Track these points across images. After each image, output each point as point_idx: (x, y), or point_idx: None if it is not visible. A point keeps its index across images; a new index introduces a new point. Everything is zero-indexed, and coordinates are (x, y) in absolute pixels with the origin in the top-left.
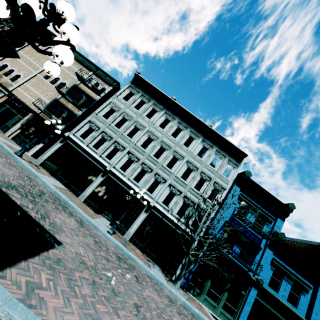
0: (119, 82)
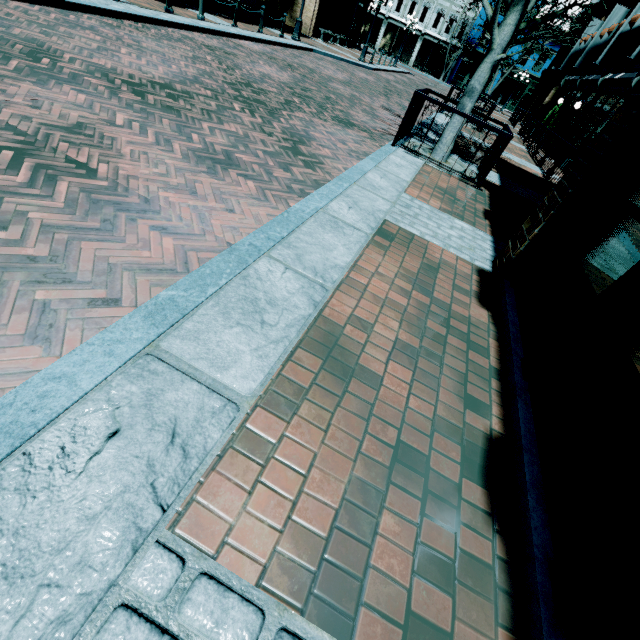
0: None
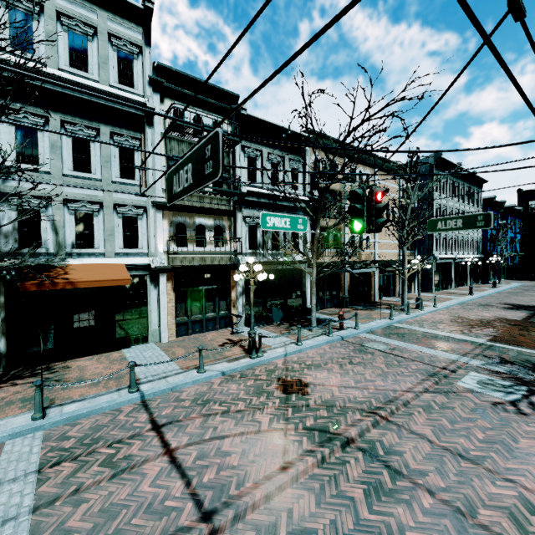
0: (420, 172)
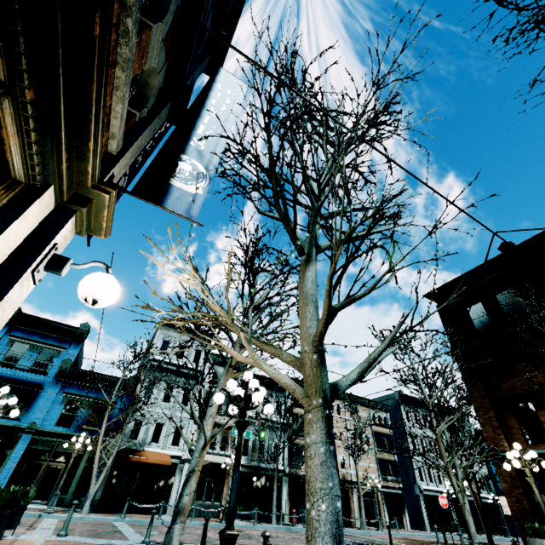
0: (389, 404)
